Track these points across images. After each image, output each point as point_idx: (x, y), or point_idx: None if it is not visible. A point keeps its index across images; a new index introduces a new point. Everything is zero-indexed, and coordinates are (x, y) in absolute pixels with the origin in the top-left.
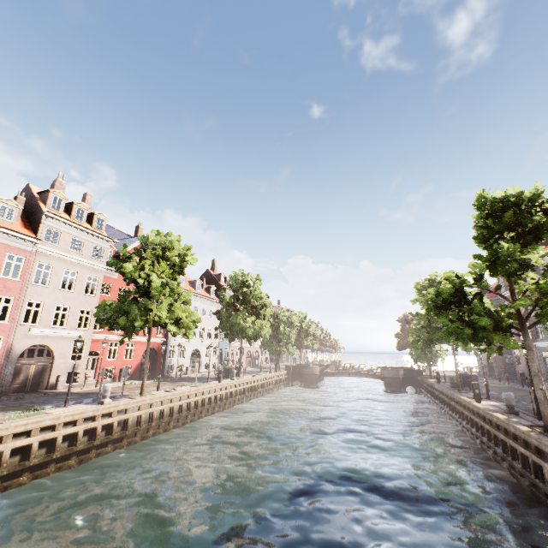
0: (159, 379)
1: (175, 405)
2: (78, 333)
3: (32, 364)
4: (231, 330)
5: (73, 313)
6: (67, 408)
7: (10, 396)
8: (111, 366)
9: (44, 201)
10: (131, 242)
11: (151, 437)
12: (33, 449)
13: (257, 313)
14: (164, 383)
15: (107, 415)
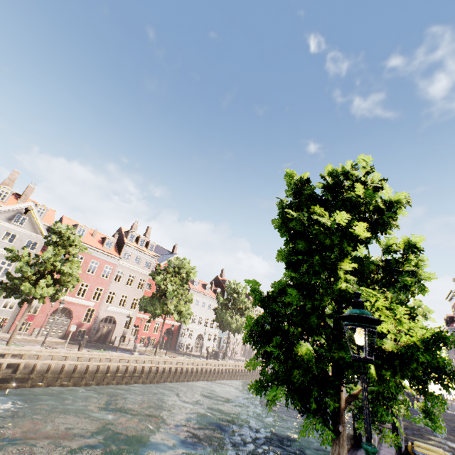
0: (167, 348)
1: (173, 366)
2: (130, 312)
3: (105, 326)
4: (223, 323)
5: (129, 300)
6: (117, 352)
7: (93, 343)
8: (145, 335)
9: (126, 236)
10: (167, 258)
11: (155, 382)
12: (100, 368)
13: (242, 313)
14: (173, 353)
15: (134, 361)
